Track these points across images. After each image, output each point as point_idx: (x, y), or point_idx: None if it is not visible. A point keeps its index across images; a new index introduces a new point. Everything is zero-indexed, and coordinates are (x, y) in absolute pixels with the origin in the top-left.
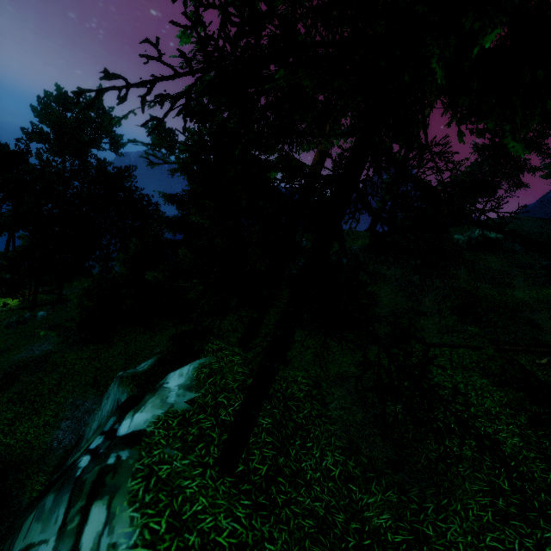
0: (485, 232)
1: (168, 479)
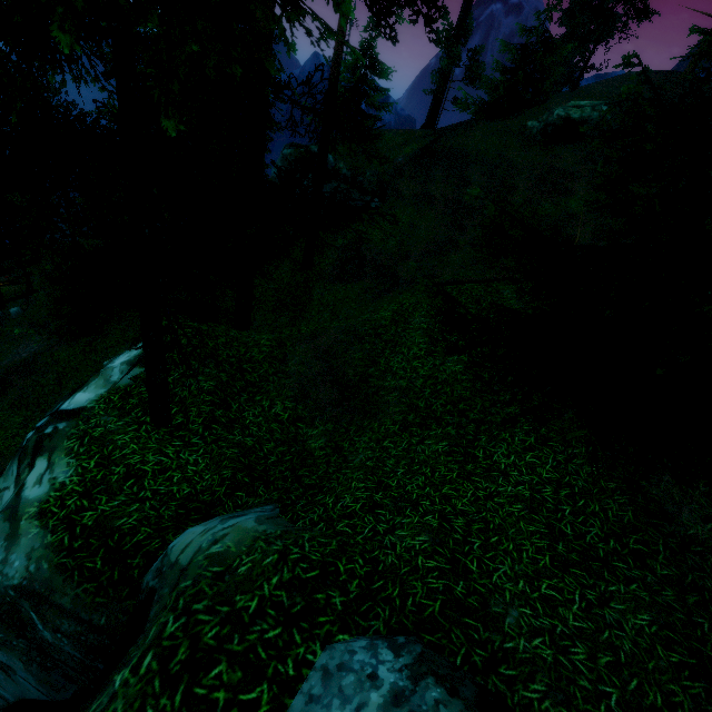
0: (567, 111)
1: (101, 437)
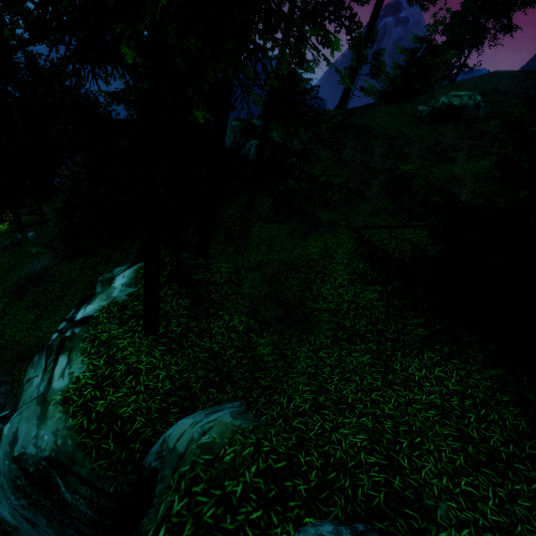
0: (449, 99)
1: (107, 341)
